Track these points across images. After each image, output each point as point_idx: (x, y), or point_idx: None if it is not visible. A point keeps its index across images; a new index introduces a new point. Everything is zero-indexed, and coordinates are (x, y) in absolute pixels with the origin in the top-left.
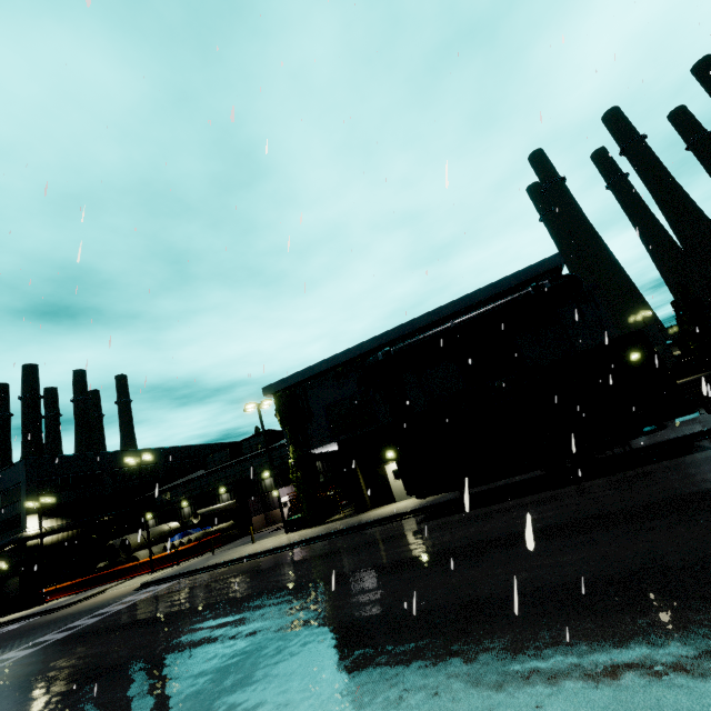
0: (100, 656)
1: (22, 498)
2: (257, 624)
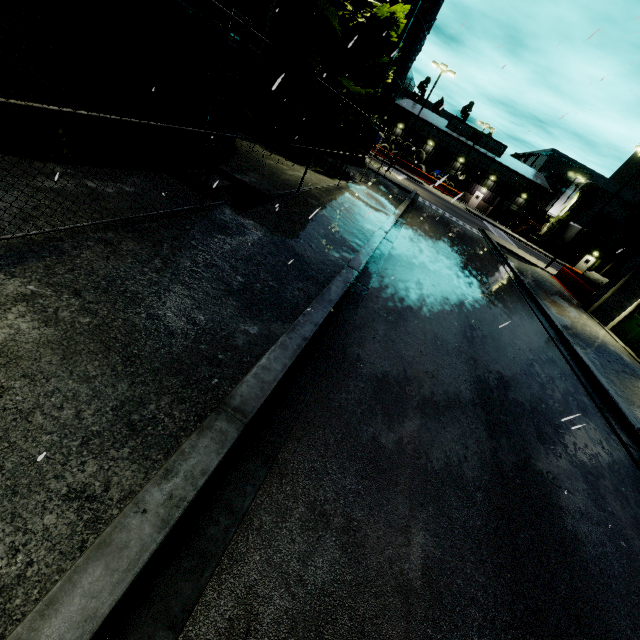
0: None
1: None
2: None
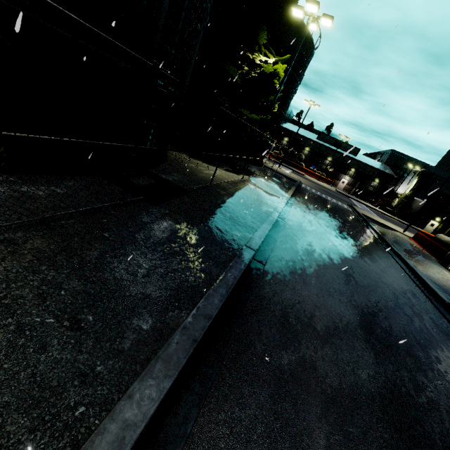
0: None
1: None
2: None
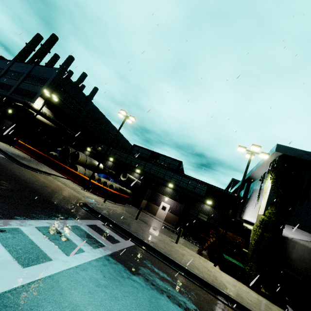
0: None
1: (44, 86)
2: None
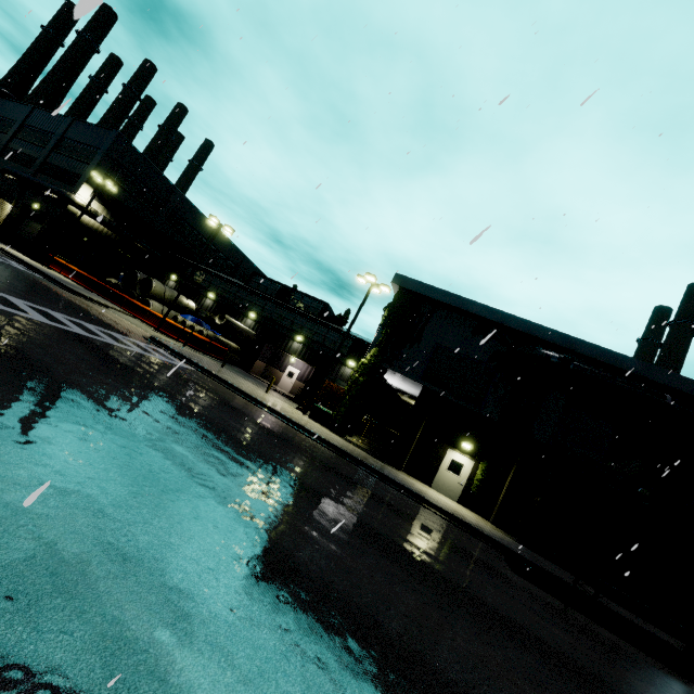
0: (153, 431)
1: (92, 164)
2: (437, 636)
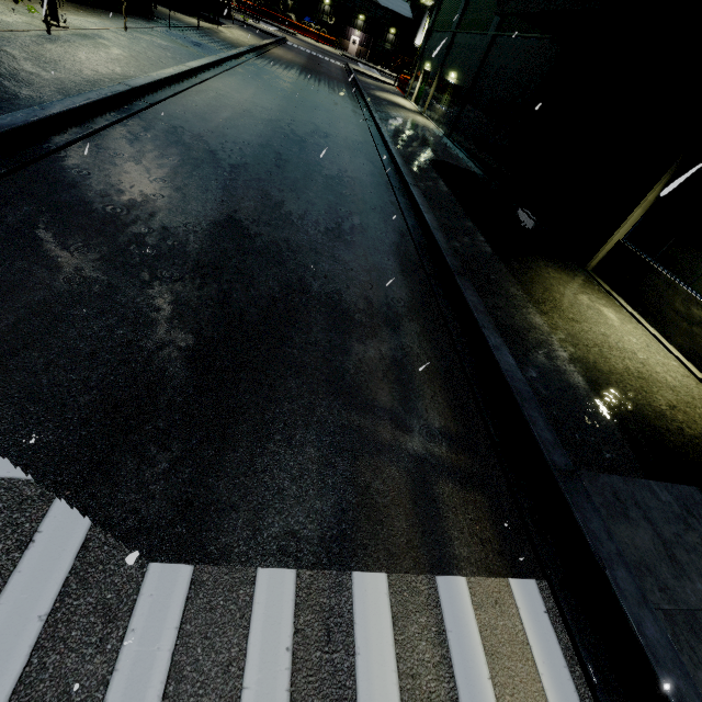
0: None
1: None
2: None
